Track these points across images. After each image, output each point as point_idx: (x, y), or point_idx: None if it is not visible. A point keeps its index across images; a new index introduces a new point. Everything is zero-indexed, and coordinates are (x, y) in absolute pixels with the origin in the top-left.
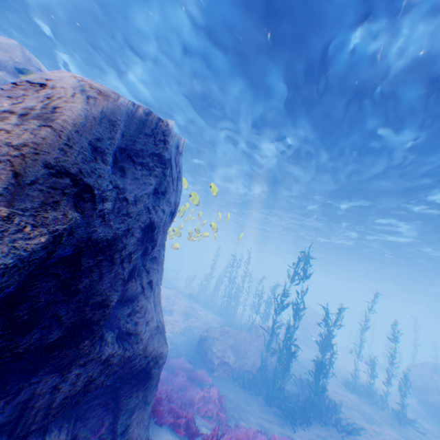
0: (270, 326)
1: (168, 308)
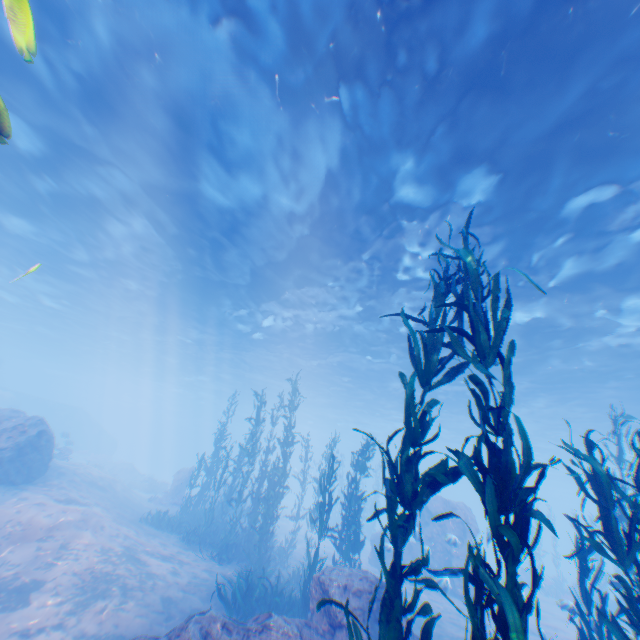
0: (370, 577)
1: (26, 579)
